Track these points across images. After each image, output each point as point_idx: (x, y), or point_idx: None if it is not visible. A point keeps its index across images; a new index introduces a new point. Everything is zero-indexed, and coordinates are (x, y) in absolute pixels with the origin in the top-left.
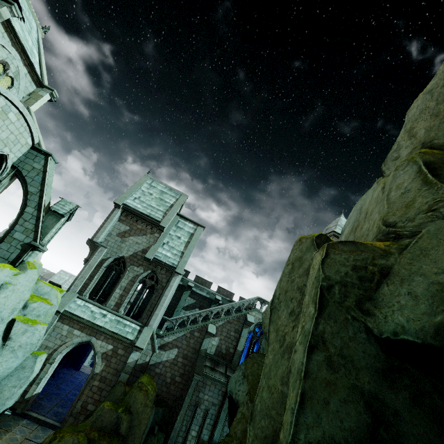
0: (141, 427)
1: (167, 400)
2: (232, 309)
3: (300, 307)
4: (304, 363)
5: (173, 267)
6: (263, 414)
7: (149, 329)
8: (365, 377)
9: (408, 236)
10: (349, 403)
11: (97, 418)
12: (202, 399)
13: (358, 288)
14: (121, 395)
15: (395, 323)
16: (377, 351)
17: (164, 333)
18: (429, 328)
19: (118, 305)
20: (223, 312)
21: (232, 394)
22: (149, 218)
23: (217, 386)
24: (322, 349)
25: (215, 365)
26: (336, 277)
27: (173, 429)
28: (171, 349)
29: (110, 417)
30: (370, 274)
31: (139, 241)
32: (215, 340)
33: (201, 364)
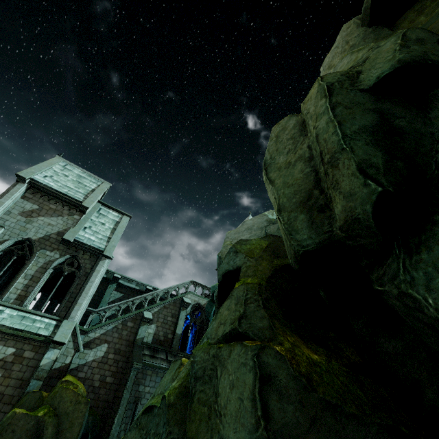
0: (74, 428)
1: (96, 409)
2: (167, 294)
3: (295, 144)
4: (331, 114)
5: (99, 250)
6: (291, 198)
7: (70, 322)
8: (368, 104)
9: (362, 64)
10: (366, 114)
11: (5, 429)
12: (143, 392)
13: (348, 80)
14: (37, 402)
15: (376, 76)
16: (369, 95)
17: (90, 327)
18: (394, 63)
19: (22, 298)
20: (158, 297)
21: (227, 270)
22: (67, 198)
23: (159, 373)
24: (340, 105)
25: (154, 352)
26: (333, 81)
27: (110, 436)
28: (98, 346)
29: (26, 425)
30: (352, 74)
31: (52, 222)
32: (151, 328)
33: (139, 353)
